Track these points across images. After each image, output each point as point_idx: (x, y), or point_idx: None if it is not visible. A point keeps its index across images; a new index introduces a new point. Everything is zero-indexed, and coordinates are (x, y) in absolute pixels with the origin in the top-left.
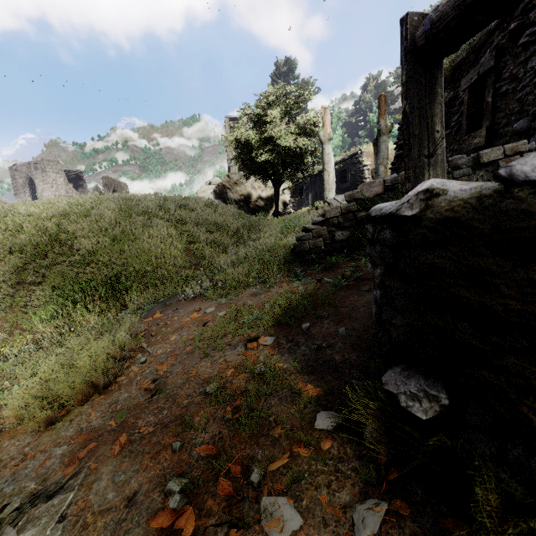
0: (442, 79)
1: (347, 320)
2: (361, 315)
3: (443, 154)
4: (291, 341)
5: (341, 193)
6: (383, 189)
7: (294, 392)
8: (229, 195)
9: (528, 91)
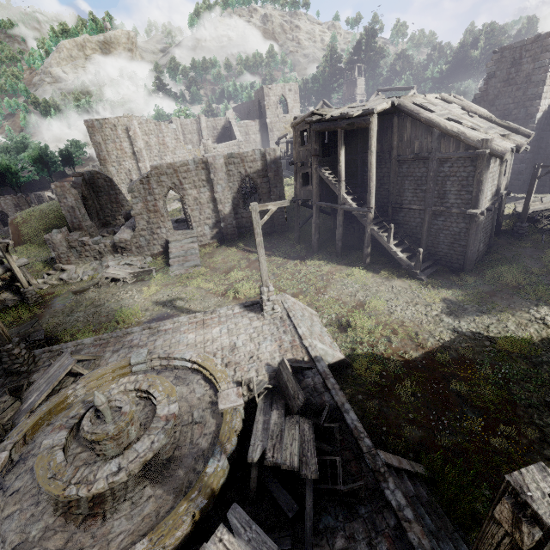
0: None
1: None
2: None
3: None
4: None
5: None
6: None
7: None
8: None
9: None
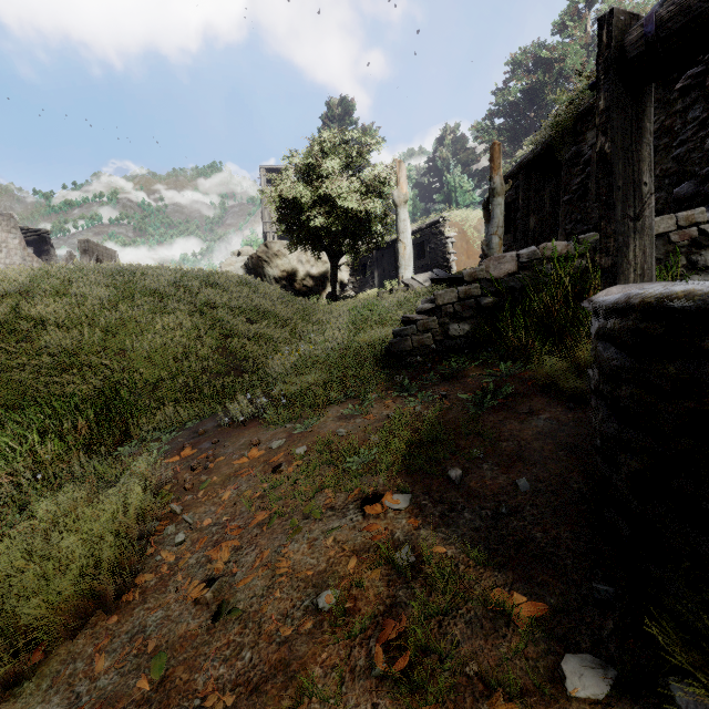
0: (652, 110)
1: (520, 463)
2: (540, 455)
3: (651, 217)
4: (441, 502)
5: (417, 271)
6: (517, 267)
7: (490, 608)
8: (266, 271)
9: (690, 148)
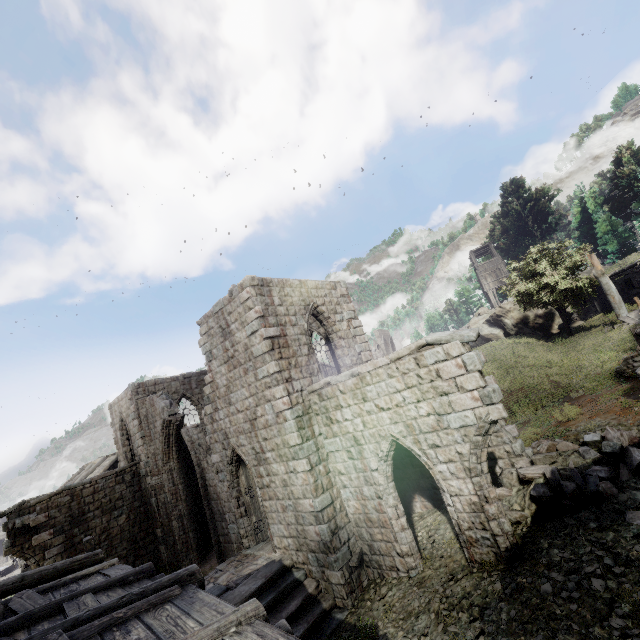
0: None
1: None
2: None
3: None
4: (628, 396)
5: (632, 297)
6: None
7: (632, 401)
8: (504, 322)
9: None
